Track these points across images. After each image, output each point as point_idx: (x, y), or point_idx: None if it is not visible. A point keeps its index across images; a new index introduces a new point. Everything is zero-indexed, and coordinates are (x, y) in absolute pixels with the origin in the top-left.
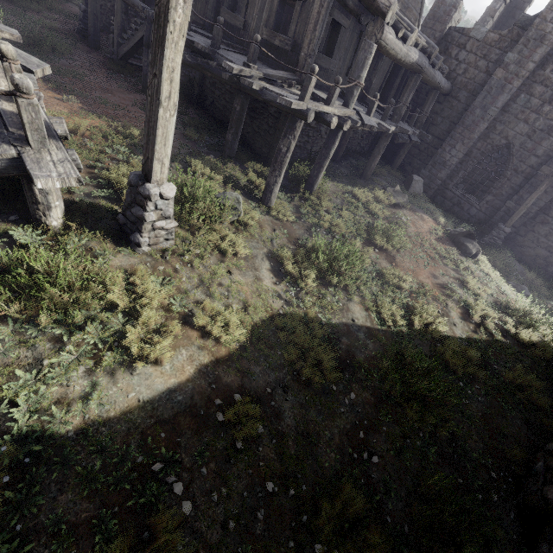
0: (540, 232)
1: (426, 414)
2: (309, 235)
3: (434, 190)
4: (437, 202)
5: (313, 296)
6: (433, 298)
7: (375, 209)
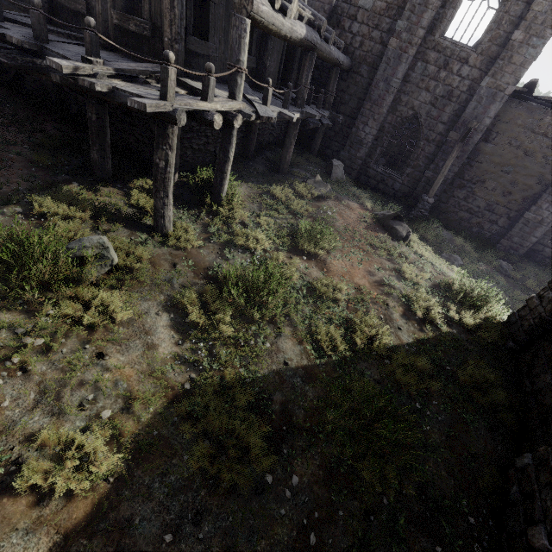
0: (459, 196)
1: (386, 468)
2: (222, 259)
3: (357, 171)
4: (362, 182)
5: (230, 347)
6: (372, 301)
7: (297, 207)
